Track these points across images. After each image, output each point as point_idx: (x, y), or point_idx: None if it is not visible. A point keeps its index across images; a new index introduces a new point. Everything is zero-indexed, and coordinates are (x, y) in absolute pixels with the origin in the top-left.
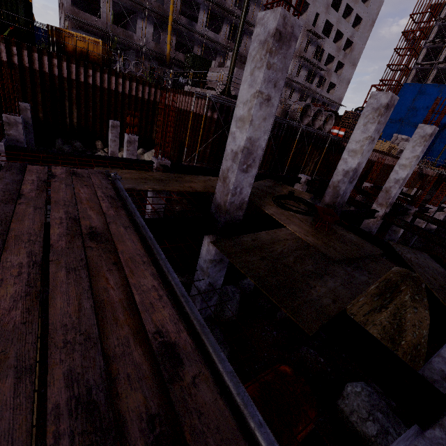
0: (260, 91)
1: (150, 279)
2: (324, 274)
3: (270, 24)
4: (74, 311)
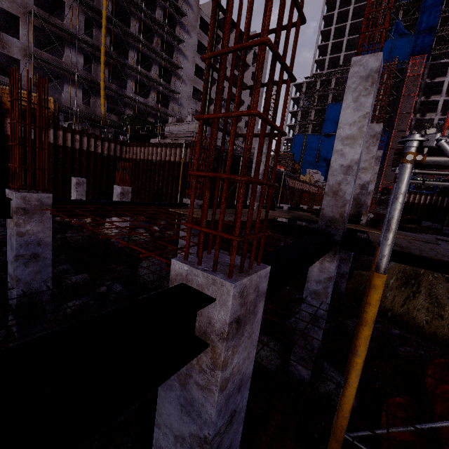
0: (369, 113)
1: None
2: None
3: (370, 64)
4: None
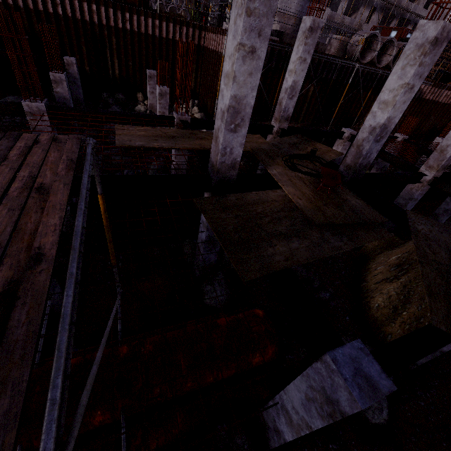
0: (242, 43)
1: (56, 220)
2: (294, 235)
3: None
4: (0, 231)
